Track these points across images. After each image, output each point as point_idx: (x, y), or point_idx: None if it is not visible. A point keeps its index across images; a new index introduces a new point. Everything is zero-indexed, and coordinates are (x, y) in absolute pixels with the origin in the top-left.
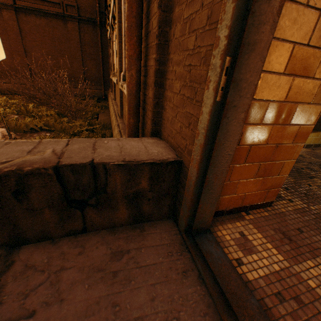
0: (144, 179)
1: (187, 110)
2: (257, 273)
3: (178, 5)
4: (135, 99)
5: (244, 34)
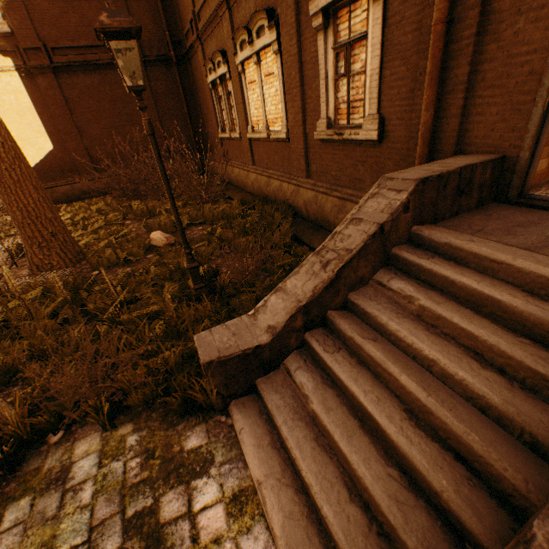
0: (488, 172)
1: (509, 123)
2: None
3: (487, 63)
4: (430, 132)
5: None
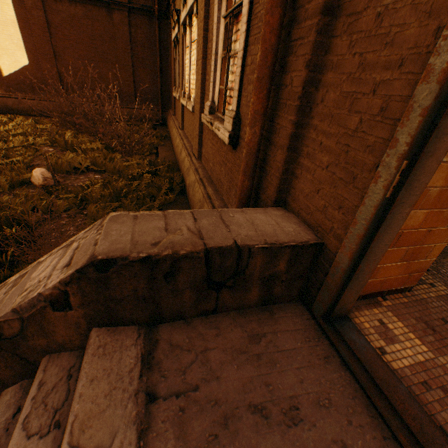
0: (283, 261)
1: (337, 191)
2: (401, 362)
3: (333, 70)
4: (254, 158)
5: (426, 144)
